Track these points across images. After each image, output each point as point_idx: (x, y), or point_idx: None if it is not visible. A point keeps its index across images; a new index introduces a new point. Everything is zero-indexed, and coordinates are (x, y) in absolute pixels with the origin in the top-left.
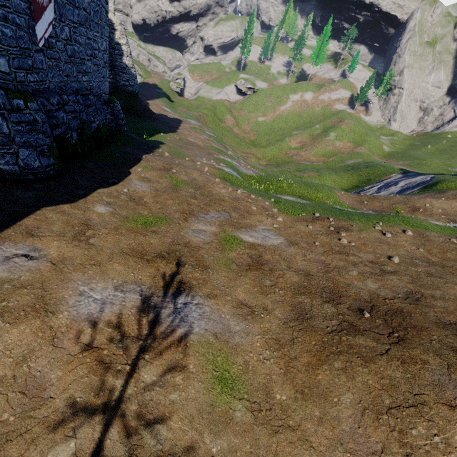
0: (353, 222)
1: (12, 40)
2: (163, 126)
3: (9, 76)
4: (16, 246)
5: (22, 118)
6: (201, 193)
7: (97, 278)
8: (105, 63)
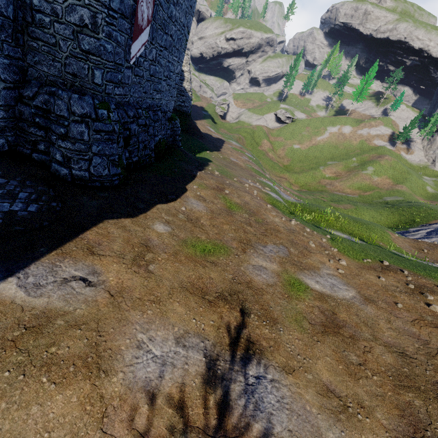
0: (436, 281)
1: (110, 55)
2: (208, 144)
3: (100, 88)
4: (75, 265)
5: (103, 127)
6: (255, 220)
7: (156, 323)
8: (175, 84)
